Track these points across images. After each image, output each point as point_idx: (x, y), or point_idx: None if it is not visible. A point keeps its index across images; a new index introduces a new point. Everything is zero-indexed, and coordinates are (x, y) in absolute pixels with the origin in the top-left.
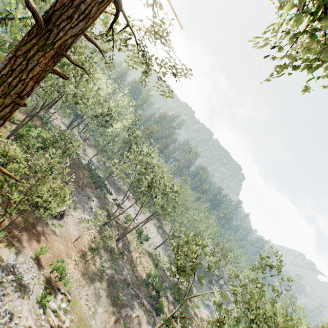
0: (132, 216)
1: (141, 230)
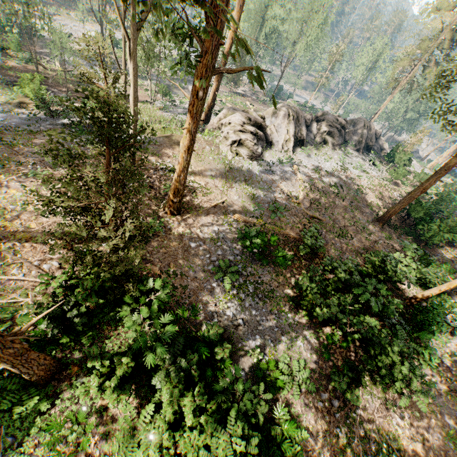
0: (77, 36)
1: (115, 39)
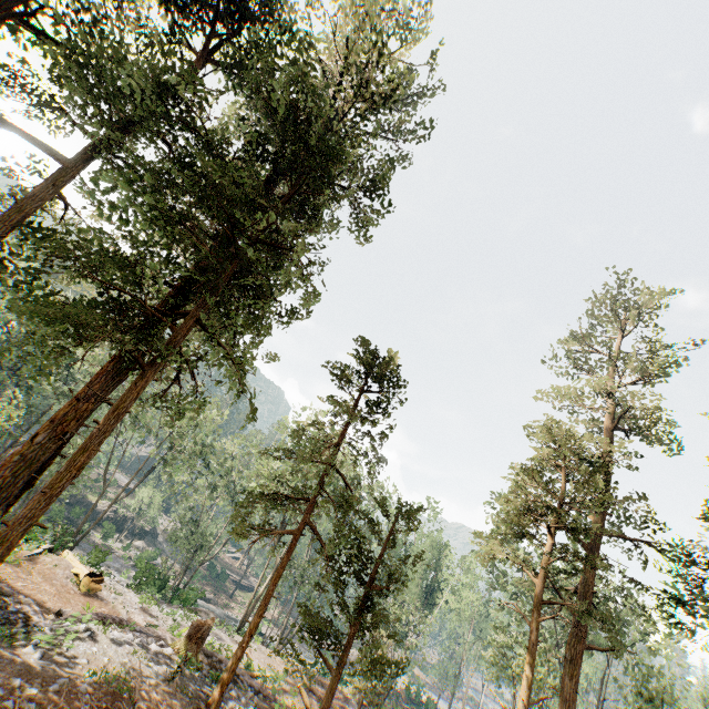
0: None
1: None
